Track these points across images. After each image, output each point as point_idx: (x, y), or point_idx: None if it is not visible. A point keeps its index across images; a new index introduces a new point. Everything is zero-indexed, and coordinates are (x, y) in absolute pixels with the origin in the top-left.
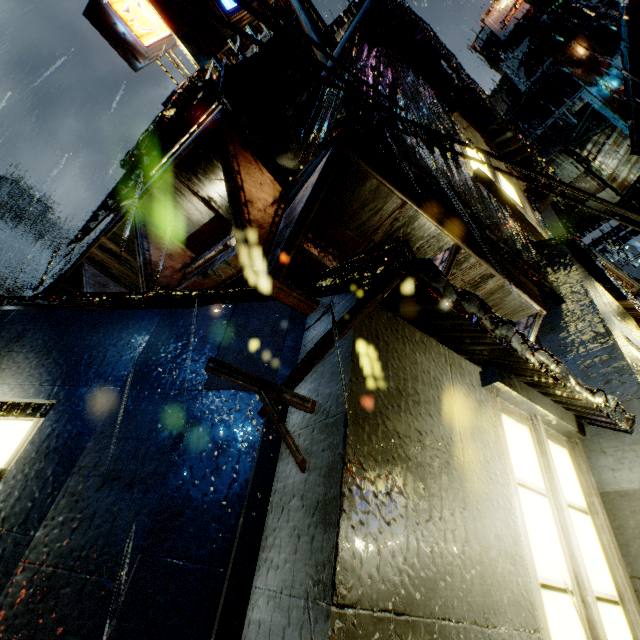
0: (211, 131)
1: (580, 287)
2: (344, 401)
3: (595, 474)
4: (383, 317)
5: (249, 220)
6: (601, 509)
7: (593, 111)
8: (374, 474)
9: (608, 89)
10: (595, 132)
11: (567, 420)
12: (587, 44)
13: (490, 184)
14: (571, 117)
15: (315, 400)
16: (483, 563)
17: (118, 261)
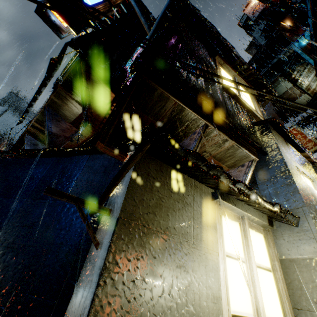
0: (76, 66)
1: (275, 146)
2: (119, 211)
3: (278, 248)
4: (154, 163)
5: (91, 112)
6: (279, 268)
7: (297, 54)
8: (129, 253)
9: (303, 43)
10: (298, 65)
11: (262, 218)
12: (291, 20)
13: (230, 92)
14: (286, 58)
15: (111, 209)
16: (195, 303)
17: (41, 133)
